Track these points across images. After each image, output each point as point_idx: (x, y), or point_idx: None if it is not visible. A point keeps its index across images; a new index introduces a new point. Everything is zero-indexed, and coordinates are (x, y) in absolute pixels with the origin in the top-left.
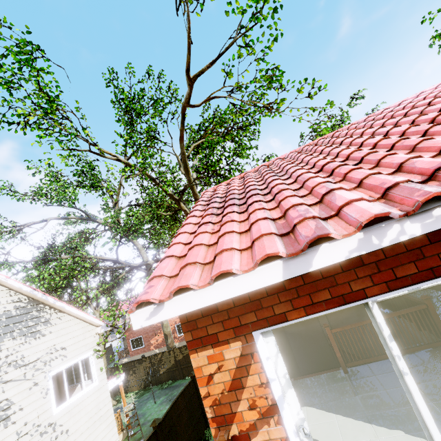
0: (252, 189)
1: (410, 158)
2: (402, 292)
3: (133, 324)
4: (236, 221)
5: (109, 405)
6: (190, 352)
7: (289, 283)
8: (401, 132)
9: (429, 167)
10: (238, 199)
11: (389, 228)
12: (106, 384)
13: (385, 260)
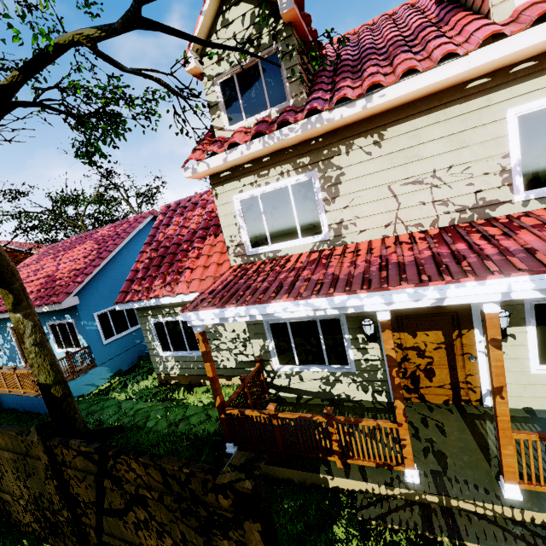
0: None
1: None
2: None
3: None
4: None
5: None
6: None
7: None
8: None
9: None
10: None
11: None
12: None
13: None
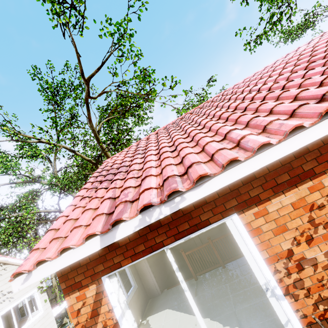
0: (121, 166)
1: (187, 154)
2: (181, 241)
3: (13, 289)
4: (98, 197)
5: (54, 327)
6: (65, 296)
7: (121, 242)
8: (203, 125)
9: (187, 164)
10: (113, 174)
11: (154, 211)
12: (50, 311)
13: (172, 222)
